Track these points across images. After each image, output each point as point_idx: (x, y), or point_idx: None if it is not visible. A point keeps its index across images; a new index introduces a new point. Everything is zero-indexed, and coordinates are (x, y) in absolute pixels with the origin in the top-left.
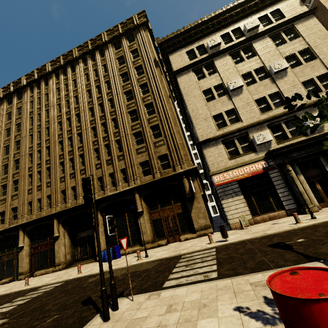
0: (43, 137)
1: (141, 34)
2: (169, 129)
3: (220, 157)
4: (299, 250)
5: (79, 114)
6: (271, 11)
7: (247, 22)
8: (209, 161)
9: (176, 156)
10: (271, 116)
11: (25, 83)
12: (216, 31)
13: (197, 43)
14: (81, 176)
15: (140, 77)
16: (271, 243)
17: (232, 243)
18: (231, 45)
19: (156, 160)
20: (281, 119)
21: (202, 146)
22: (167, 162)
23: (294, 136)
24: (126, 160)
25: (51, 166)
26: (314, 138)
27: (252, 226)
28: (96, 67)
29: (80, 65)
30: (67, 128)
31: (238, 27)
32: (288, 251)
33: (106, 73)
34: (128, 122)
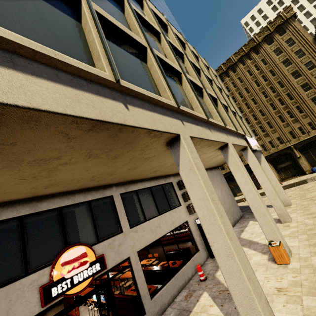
0: None
1: (291, 25)
2: None
3: None
4: None
5: (254, 98)
6: None
7: None
8: None
9: None
10: None
11: None
12: None
13: None
14: (273, 134)
15: (302, 58)
16: None
17: None
18: None
19: None
20: None
21: None
22: None
23: None
24: (311, 117)
25: None
26: None
27: None
28: (255, 64)
29: (240, 66)
30: (247, 109)
31: None
32: None
33: (265, 64)
34: (303, 92)
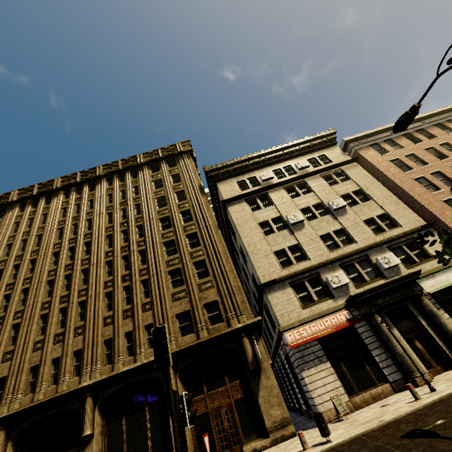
0: (22, 273)
1: (184, 160)
2: (220, 267)
3: (290, 305)
4: (449, 435)
5: (90, 242)
6: (318, 155)
7: (298, 162)
8: (276, 310)
9: (230, 303)
10: (342, 254)
11: (15, 198)
12: (267, 166)
13: (248, 175)
14: (75, 338)
15: (181, 202)
16: (402, 432)
17: (341, 443)
18: (285, 180)
19: (201, 309)
20: (352, 258)
21: (265, 290)
22: (217, 312)
23: (372, 279)
24: (156, 310)
25: (23, 321)
26: (396, 281)
27: (353, 414)
28: (125, 188)
29: (103, 184)
30: (67, 261)
31: (289, 165)
32: (435, 439)
33: (137, 195)
34: (163, 255)
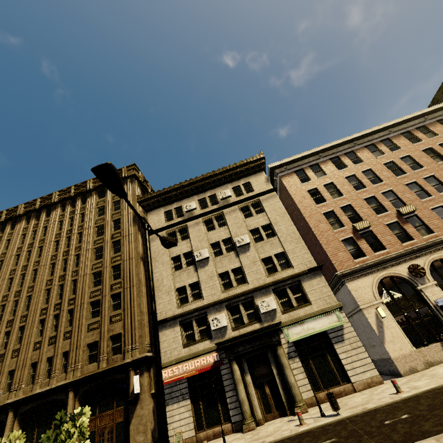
0: None
1: (127, 185)
2: (131, 301)
3: (174, 343)
4: None
5: (37, 270)
6: (243, 183)
7: (221, 192)
8: (162, 347)
9: (129, 337)
10: (229, 296)
11: None
12: (195, 195)
13: (176, 204)
14: (12, 360)
15: (115, 232)
16: None
17: None
18: (204, 212)
19: (107, 341)
20: (239, 300)
21: (159, 327)
22: (120, 344)
23: (252, 320)
24: (73, 339)
25: None
26: (256, 331)
27: None
28: (73, 215)
29: (57, 211)
30: (18, 287)
31: (215, 194)
32: None
33: (82, 222)
34: (89, 286)
